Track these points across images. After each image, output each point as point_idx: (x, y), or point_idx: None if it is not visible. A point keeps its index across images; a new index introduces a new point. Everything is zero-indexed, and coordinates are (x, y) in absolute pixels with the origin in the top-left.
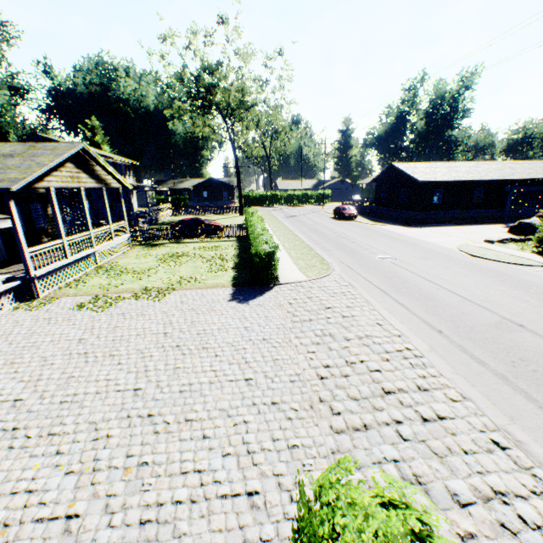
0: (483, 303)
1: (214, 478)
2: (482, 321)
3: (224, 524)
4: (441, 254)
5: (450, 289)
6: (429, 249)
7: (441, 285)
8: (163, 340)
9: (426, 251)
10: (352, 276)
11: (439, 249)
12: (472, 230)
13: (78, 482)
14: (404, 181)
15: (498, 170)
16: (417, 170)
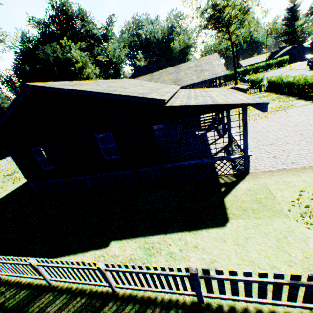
0: None
1: None
2: None
3: None
4: None
5: None
6: None
7: None
8: None
9: None
10: None
11: None
12: None
13: None
14: None
15: None
16: None
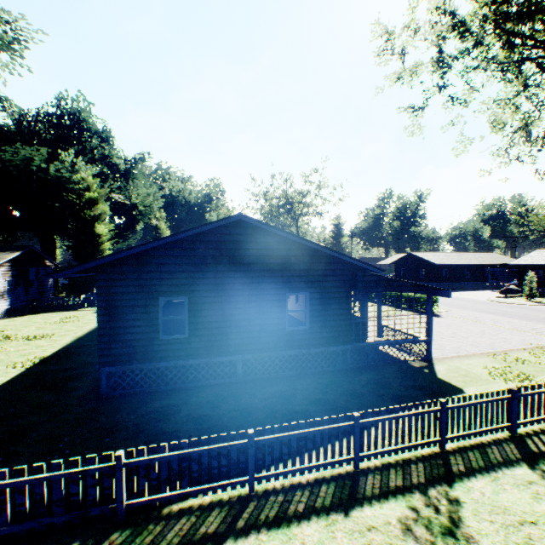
0: (531, 314)
1: (521, 338)
2: (538, 318)
3: (535, 340)
4: (485, 302)
5: (512, 312)
6: (474, 301)
7: (506, 311)
8: (440, 325)
9: (474, 301)
10: (462, 309)
11: (480, 301)
12: (478, 293)
13: (492, 339)
14: (421, 263)
15: (473, 258)
16: (429, 257)
